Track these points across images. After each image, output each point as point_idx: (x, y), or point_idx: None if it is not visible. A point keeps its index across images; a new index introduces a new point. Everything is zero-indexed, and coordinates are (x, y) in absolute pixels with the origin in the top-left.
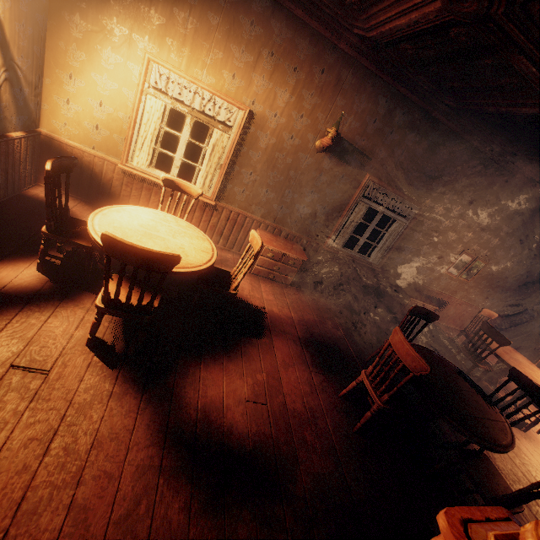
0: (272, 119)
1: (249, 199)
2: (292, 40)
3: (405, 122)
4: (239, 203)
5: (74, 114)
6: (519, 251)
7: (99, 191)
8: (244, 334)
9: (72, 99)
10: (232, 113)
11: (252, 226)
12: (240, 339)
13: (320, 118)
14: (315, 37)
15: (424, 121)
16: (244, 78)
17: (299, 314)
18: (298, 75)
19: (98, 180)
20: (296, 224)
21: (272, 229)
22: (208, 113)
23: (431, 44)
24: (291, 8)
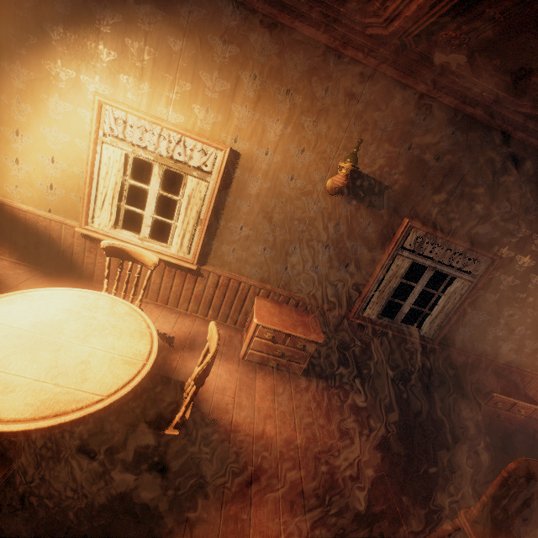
0: (263, 158)
1: (242, 259)
2: (280, 56)
3: (456, 144)
4: (229, 265)
5: (25, 174)
6: None
7: (60, 260)
8: (197, 500)
9: (22, 158)
10: (208, 155)
11: (249, 293)
12: (187, 515)
13: (328, 150)
14: (311, 47)
15: (487, 139)
16: (220, 110)
17: (310, 433)
18: (292, 99)
19: (57, 247)
20: (309, 287)
21: (276, 295)
22: (178, 158)
23: (497, 5)
24: (273, 14)
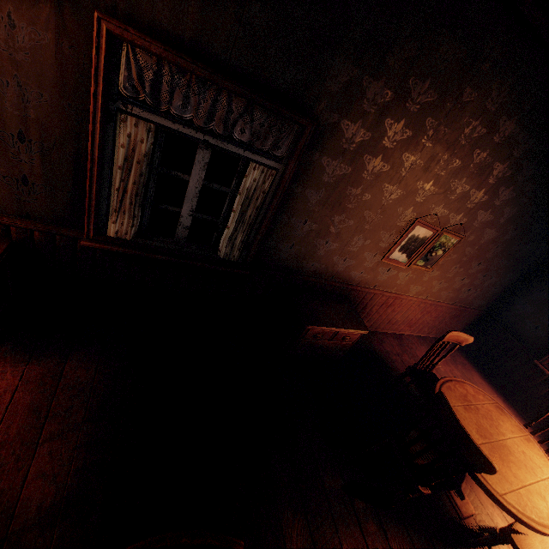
0: None
1: None
2: None
3: None
4: None
5: None
6: (519, 210)
7: None
8: None
9: None
10: None
11: None
12: None
13: None
14: None
15: None
16: None
17: None
18: None
19: None
20: None
21: None
22: None
23: None
24: None
